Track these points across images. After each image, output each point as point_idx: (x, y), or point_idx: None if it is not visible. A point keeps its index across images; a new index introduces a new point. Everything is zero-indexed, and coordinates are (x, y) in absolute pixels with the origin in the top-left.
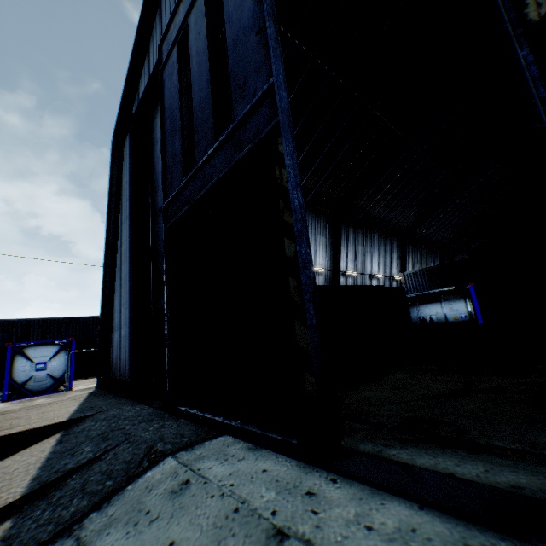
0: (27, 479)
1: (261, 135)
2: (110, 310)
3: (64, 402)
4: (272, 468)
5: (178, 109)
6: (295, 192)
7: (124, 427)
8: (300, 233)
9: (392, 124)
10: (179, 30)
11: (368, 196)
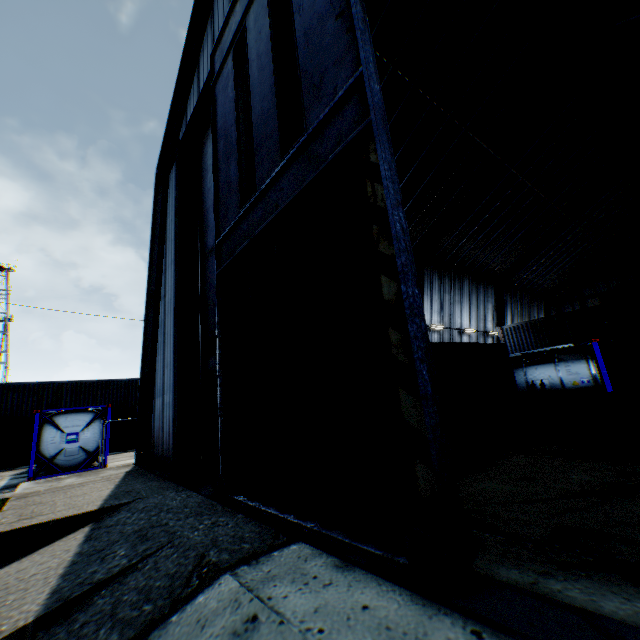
0: (45, 591)
1: (345, 142)
2: (151, 372)
3: (96, 483)
4: (376, 604)
5: (234, 127)
6: (396, 212)
7: (167, 523)
8: (405, 267)
9: (487, 145)
10: (235, 33)
11: (456, 234)
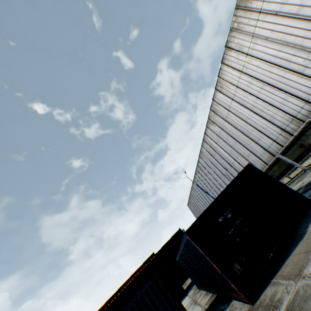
0: None
1: None
2: None
3: None
4: None
5: None
6: None
7: None
8: None
9: None
10: None
11: None
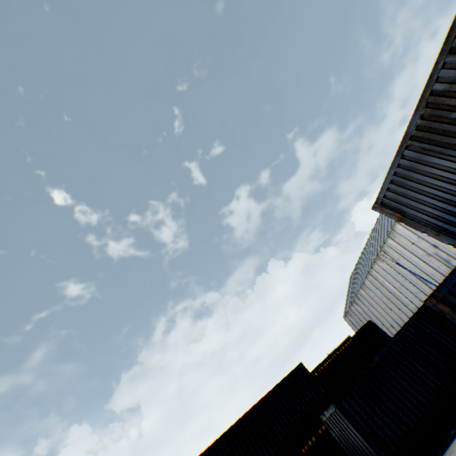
0: None
1: None
2: None
3: None
4: None
5: None
6: None
7: None
8: None
9: None
10: None
11: None
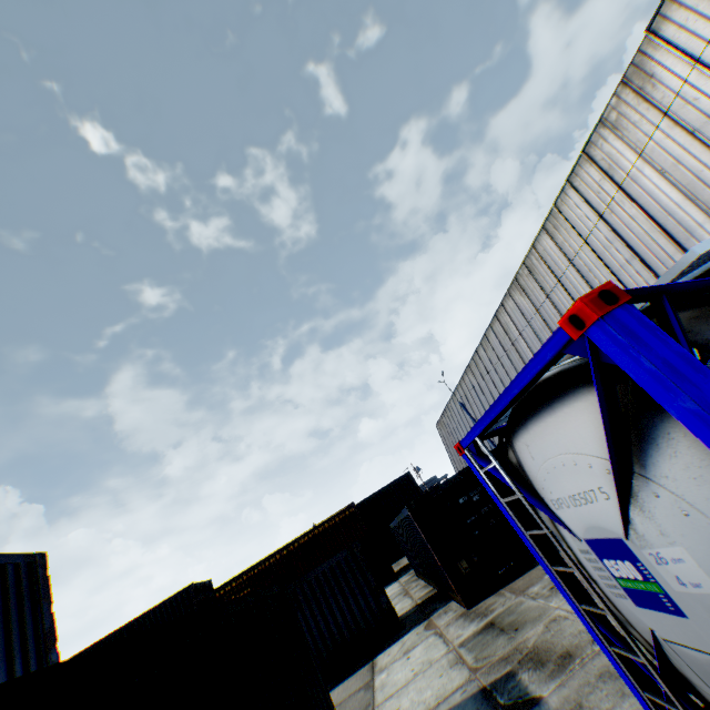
0: None
1: None
2: None
3: None
4: None
5: None
6: None
7: None
8: None
9: None
10: None
11: None
